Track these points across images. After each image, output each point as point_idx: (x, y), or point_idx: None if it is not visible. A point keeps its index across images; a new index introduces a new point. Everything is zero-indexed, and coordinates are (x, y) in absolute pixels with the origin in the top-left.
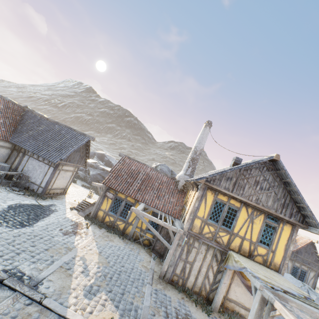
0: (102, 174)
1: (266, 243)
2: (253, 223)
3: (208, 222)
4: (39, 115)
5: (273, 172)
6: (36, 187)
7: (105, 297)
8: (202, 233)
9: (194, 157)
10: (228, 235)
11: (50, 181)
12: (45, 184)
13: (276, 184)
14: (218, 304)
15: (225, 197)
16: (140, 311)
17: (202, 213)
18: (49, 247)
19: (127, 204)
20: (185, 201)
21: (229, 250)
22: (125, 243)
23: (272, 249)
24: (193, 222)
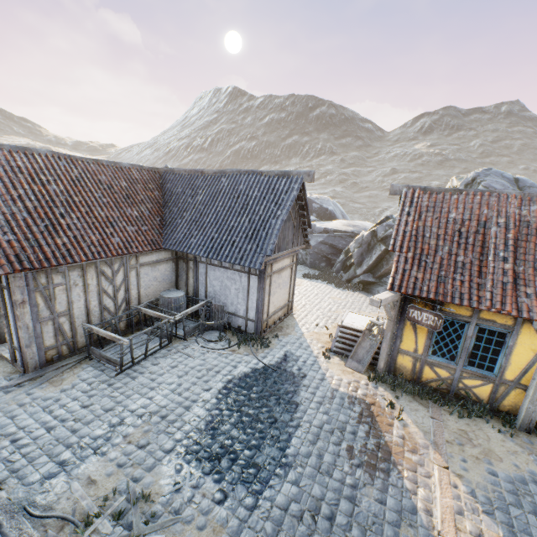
0: (329, 241)
1: None
2: None
3: None
4: (185, 173)
5: None
6: (240, 321)
7: None
8: None
9: None
10: None
11: (261, 306)
12: (255, 313)
13: None
14: None
15: None
16: None
17: None
18: None
19: (484, 330)
20: None
21: None
22: (531, 453)
23: None
24: None
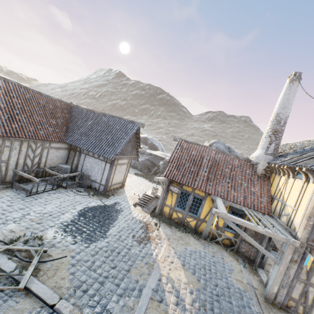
0: (151, 159)
1: None
2: None
3: None
4: (85, 109)
5: None
6: (97, 185)
7: None
8: None
9: (277, 129)
10: None
11: (109, 178)
12: (105, 181)
13: None
14: None
15: None
16: None
17: None
18: (130, 267)
19: (195, 197)
20: (275, 191)
21: None
22: (202, 245)
23: None
24: None
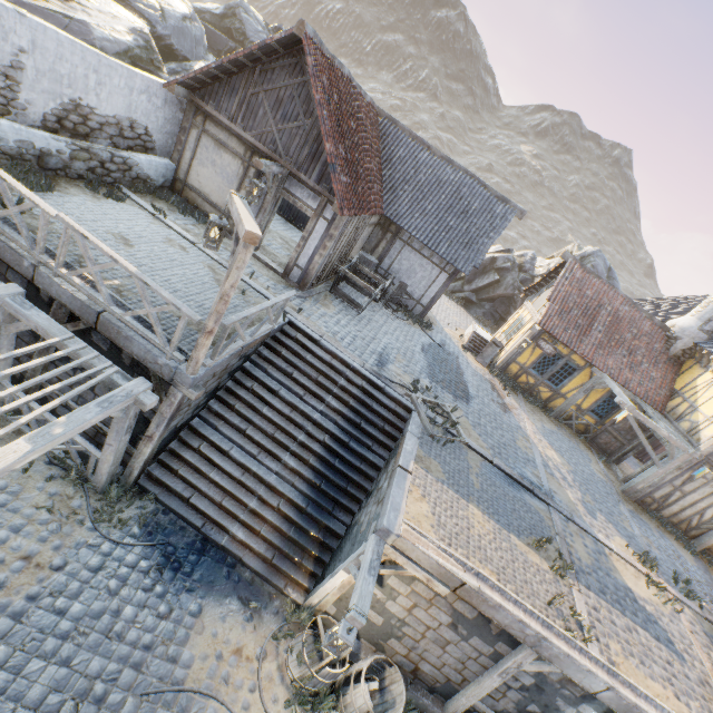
0: None
1: None
2: None
3: None
4: (409, 136)
5: None
6: (411, 302)
7: (603, 518)
8: None
9: None
10: None
11: (437, 298)
12: (429, 301)
13: None
14: (704, 546)
15: None
16: (637, 540)
17: None
18: (513, 438)
19: (567, 365)
20: (684, 386)
21: None
22: (555, 425)
23: None
24: None
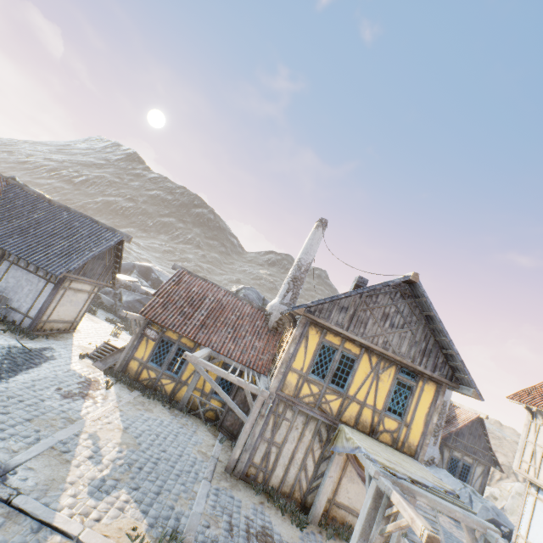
0: (145, 302)
1: (398, 413)
2: (379, 379)
3: (309, 377)
4: (34, 194)
5: (410, 301)
6: (19, 316)
7: (126, 497)
8: (299, 396)
9: (297, 276)
10: (339, 399)
11: (46, 307)
12: (37, 312)
13: (415, 319)
14: (319, 512)
15: (337, 338)
16: (185, 520)
17: (300, 363)
18: (34, 417)
19: (181, 349)
20: (278, 346)
21: (339, 424)
22: (173, 415)
23: (406, 422)
24: (286, 378)
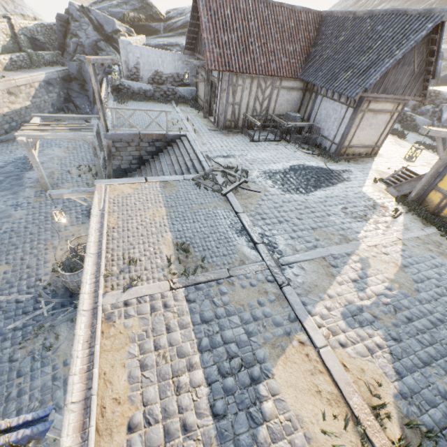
0: None
1: None
2: None
3: None
4: (340, 15)
5: None
6: (328, 143)
7: (379, 341)
8: None
9: None
10: None
11: (346, 134)
12: (339, 138)
13: None
14: None
15: None
16: None
17: None
18: (317, 227)
19: None
20: None
21: None
22: None
23: None
24: None
